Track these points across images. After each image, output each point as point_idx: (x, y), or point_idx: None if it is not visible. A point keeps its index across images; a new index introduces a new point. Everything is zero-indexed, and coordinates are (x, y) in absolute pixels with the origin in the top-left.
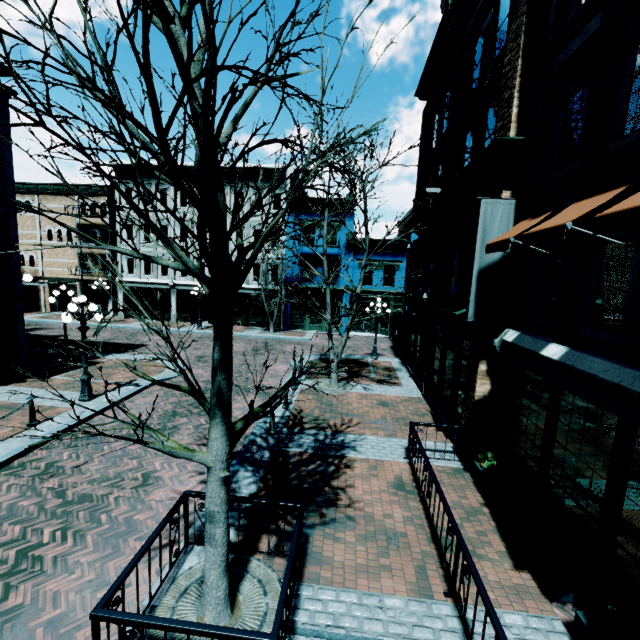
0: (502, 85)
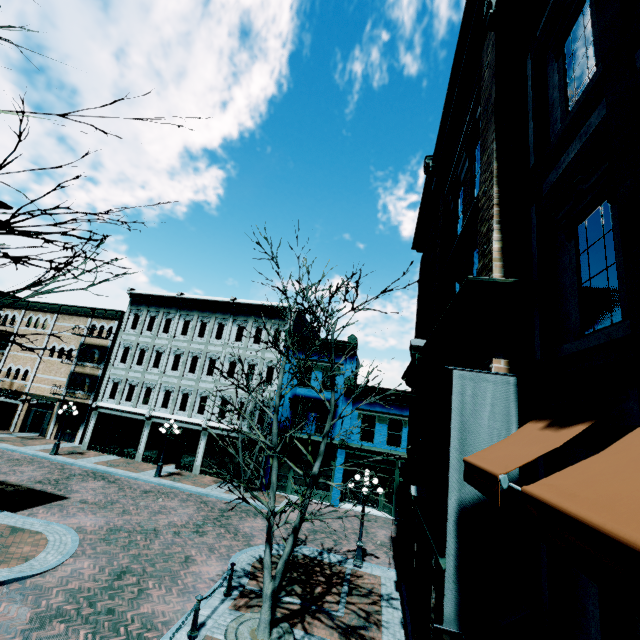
0: (479, 220)
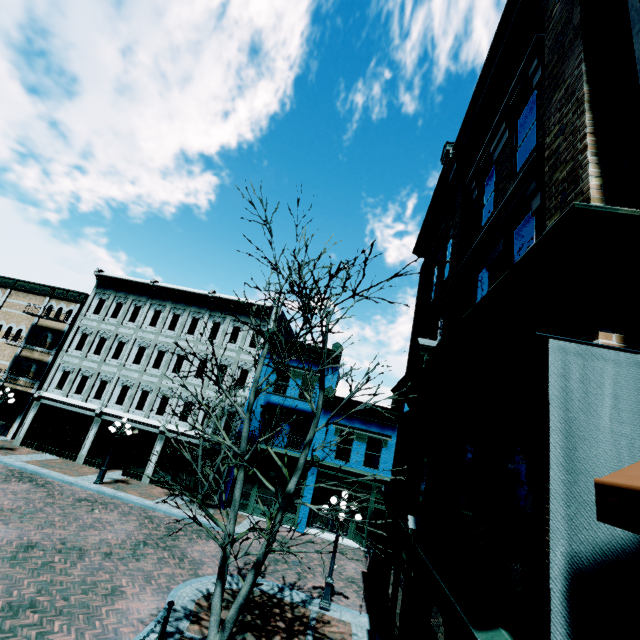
0: (547, 169)
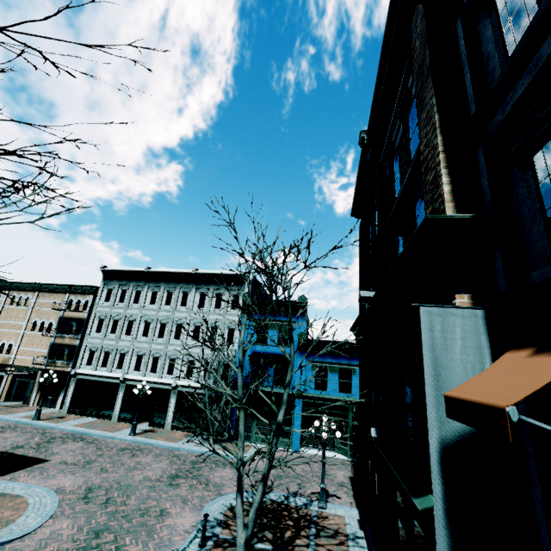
0: (423, 171)
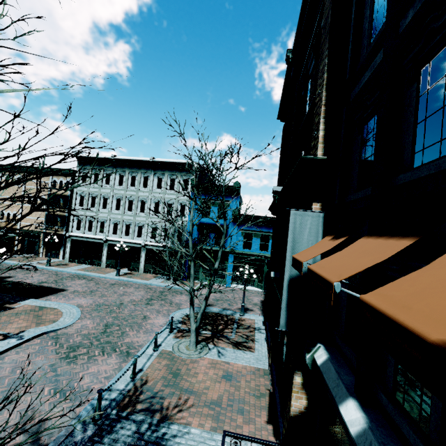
0: (314, 112)
